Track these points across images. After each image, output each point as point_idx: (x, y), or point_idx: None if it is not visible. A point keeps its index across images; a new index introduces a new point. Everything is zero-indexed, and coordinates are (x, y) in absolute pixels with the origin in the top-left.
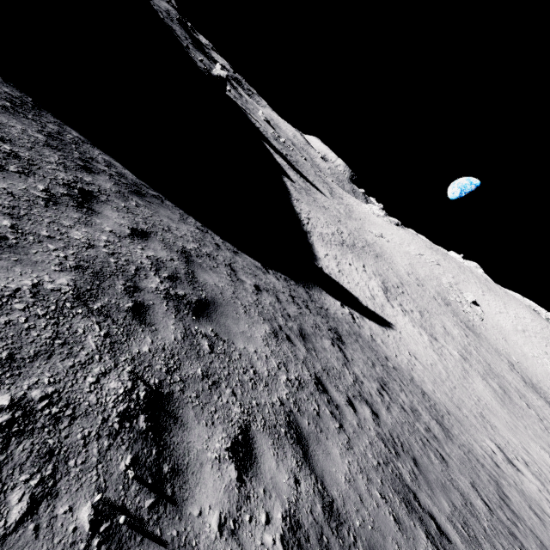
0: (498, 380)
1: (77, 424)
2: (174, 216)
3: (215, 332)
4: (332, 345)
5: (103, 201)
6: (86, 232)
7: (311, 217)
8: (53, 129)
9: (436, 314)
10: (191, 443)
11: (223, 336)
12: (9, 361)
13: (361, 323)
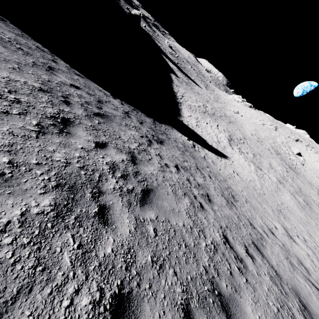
0: (304, 197)
1: None
2: (6, 28)
3: None
4: (139, 136)
5: None
6: None
7: (185, 96)
8: None
9: (267, 157)
10: None
11: None
12: None
13: (199, 150)
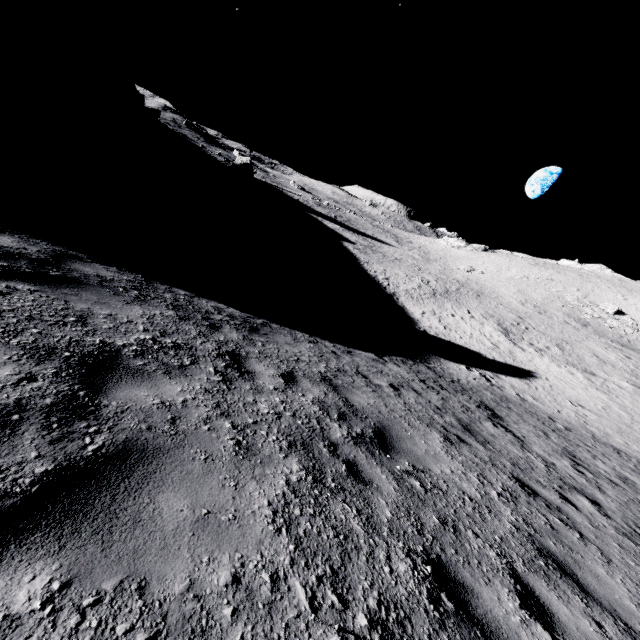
0: None
1: (416, 624)
2: (288, 339)
3: (410, 464)
4: (495, 427)
5: (246, 356)
6: (265, 401)
7: (389, 276)
8: (170, 298)
9: (578, 341)
10: (492, 611)
11: (418, 466)
12: (335, 575)
13: (499, 383)
